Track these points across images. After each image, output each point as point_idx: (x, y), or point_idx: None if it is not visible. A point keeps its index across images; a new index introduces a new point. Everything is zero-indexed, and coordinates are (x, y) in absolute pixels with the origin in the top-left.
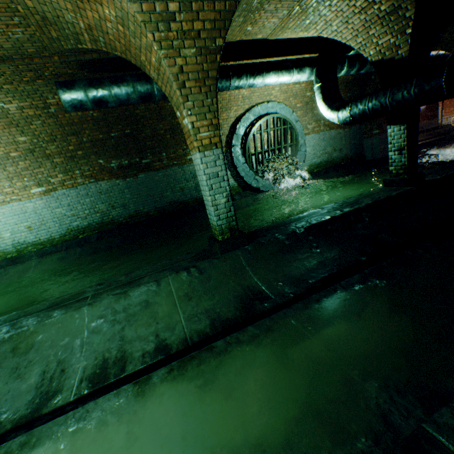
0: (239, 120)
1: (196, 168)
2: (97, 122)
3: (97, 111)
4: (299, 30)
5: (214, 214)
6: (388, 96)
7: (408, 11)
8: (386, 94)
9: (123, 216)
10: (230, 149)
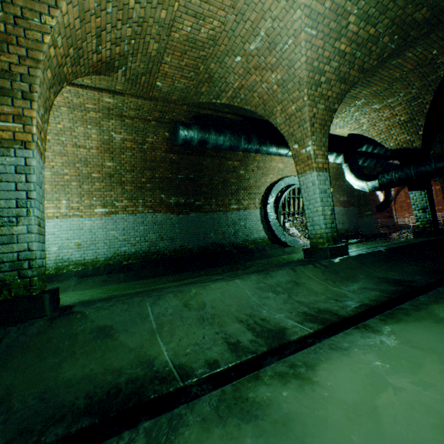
0: (273, 185)
1: (305, 186)
2: (172, 164)
3: (176, 155)
4: (338, 126)
5: (323, 222)
6: (412, 169)
7: (420, 122)
8: (410, 168)
9: (169, 248)
10: (265, 206)
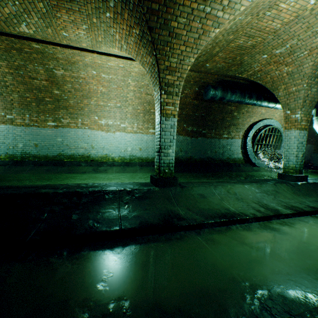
0: (254, 124)
1: (288, 137)
2: (194, 106)
3: (198, 101)
4: None
5: (295, 161)
6: None
7: None
8: None
9: (183, 157)
10: (245, 137)
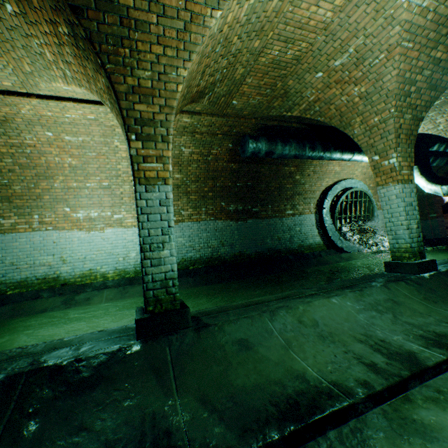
0: (329, 189)
1: (386, 198)
2: (232, 172)
3: (236, 164)
4: None
5: (409, 236)
6: None
7: None
8: None
9: (229, 254)
10: (320, 210)
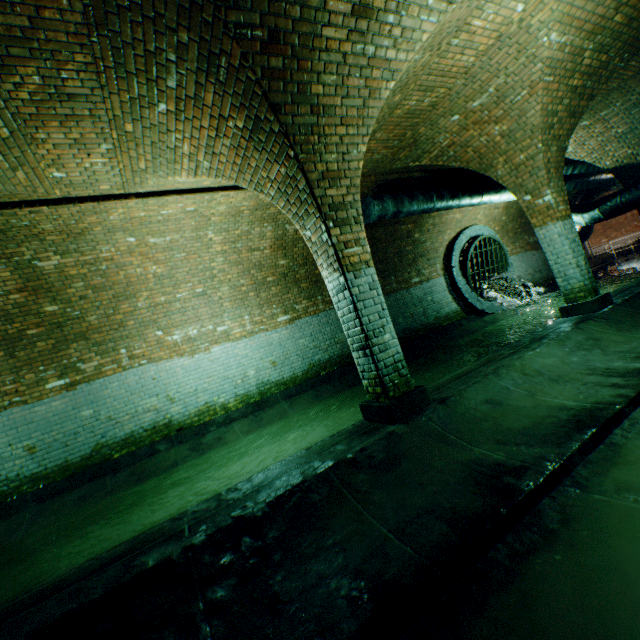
0: (453, 243)
1: (547, 240)
2: None
3: None
4: None
5: (580, 274)
6: None
7: None
8: (639, 188)
9: None
10: (449, 271)
